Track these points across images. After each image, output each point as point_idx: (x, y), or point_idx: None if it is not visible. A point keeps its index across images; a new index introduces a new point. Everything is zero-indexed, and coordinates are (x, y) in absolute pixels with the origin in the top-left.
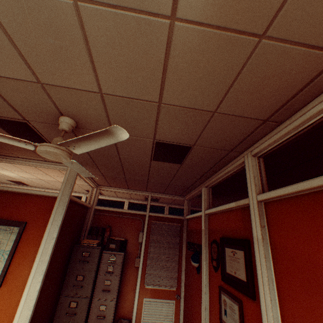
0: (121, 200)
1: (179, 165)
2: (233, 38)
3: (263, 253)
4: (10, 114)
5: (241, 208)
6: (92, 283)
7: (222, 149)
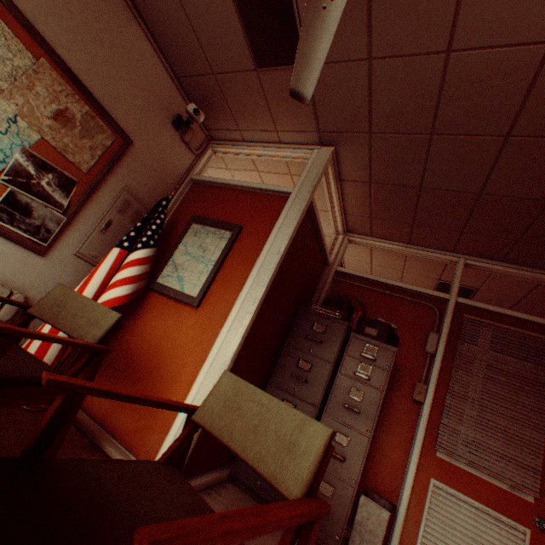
0: None
1: None
2: None
3: None
4: None
5: None
6: (323, 382)
7: None
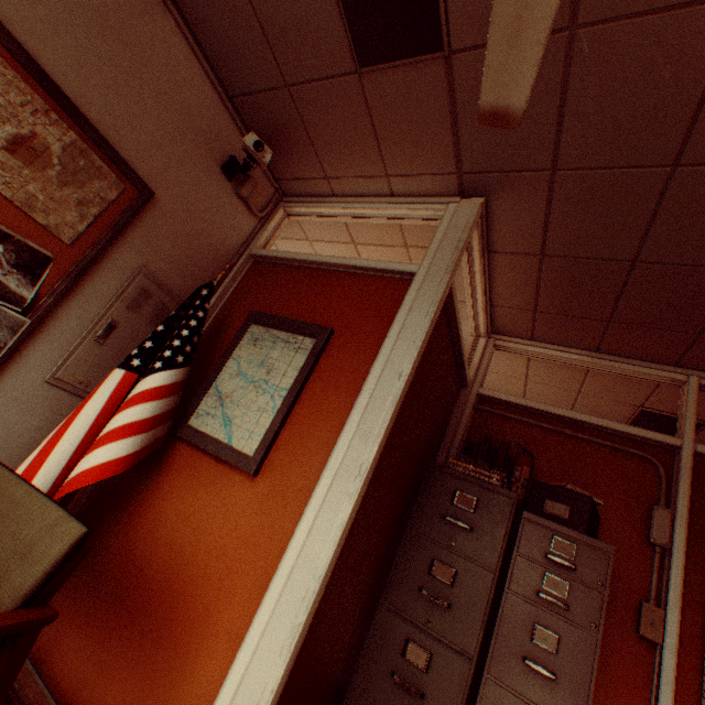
0: None
1: None
2: None
3: None
4: None
5: None
6: (480, 609)
7: None
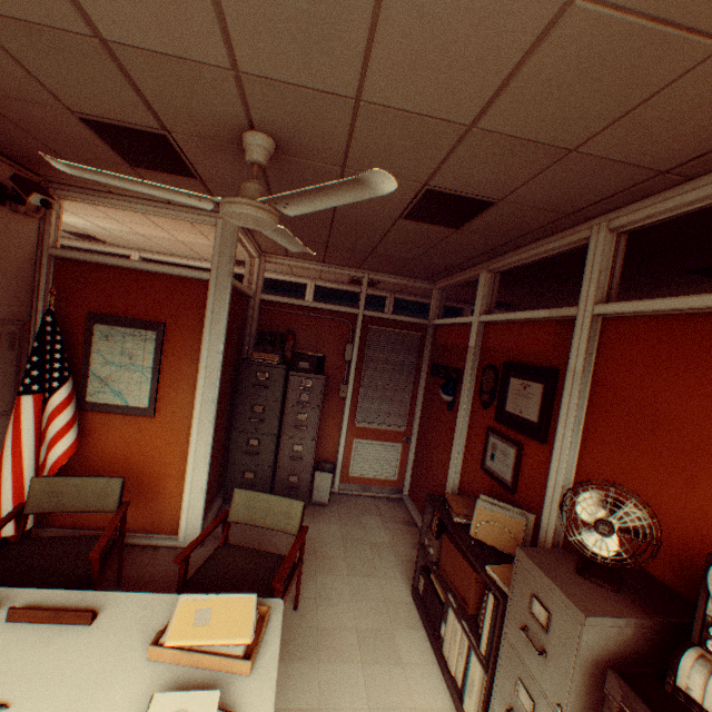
0: (299, 281)
1: (453, 231)
2: (675, 40)
3: (577, 390)
4: (136, 119)
5: (557, 321)
6: (277, 417)
7: (554, 212)
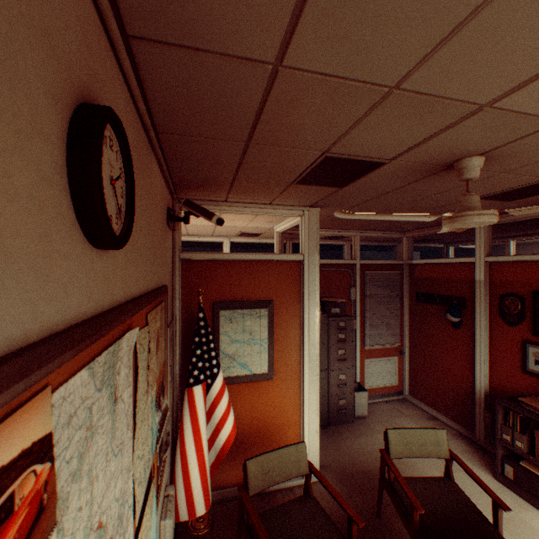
0: None
1: (502, 202)
2: None
3: None
4: (382, 154)
5: None
6: (325, 355)
7: None
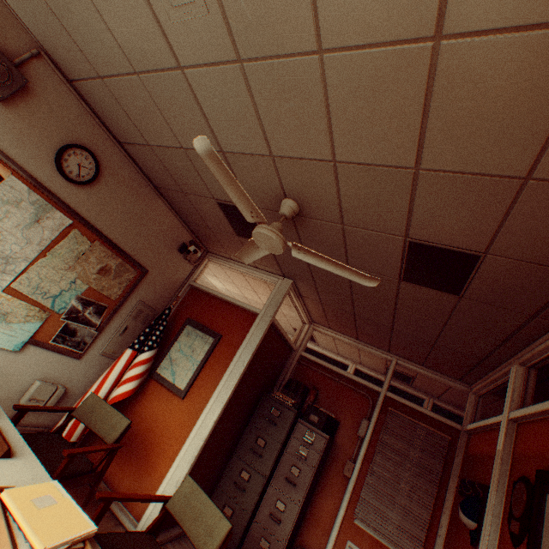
0: (342, 360)
1: (455, 298)
2: None
3: None
4: None
5: None
6: (273, 458)
7: None
